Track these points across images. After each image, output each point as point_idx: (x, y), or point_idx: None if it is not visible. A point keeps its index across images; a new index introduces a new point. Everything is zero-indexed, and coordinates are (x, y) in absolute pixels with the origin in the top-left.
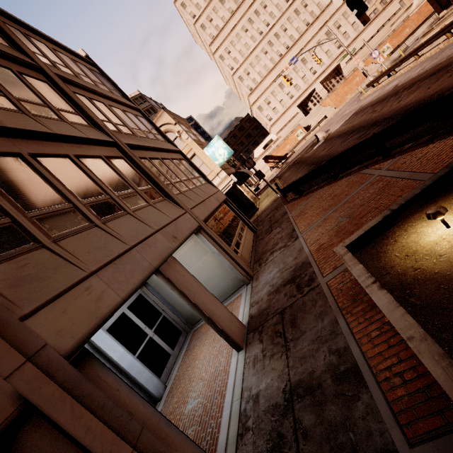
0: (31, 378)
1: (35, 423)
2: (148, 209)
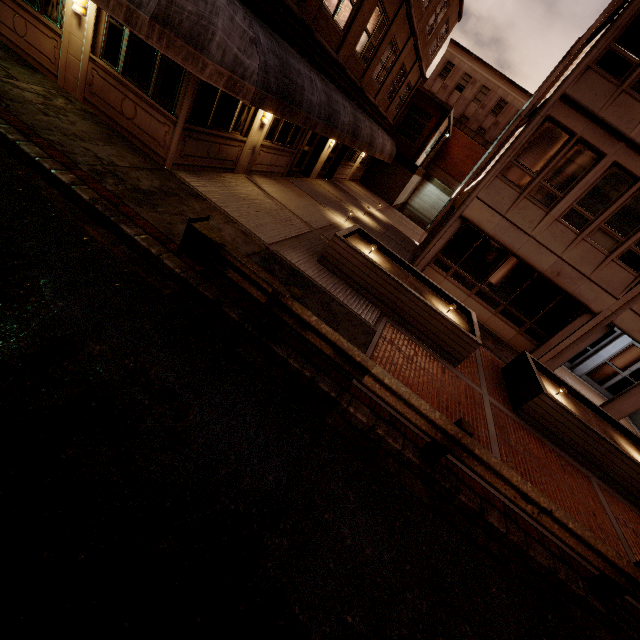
0: (605, 314)
1: (591, 316)
2: None
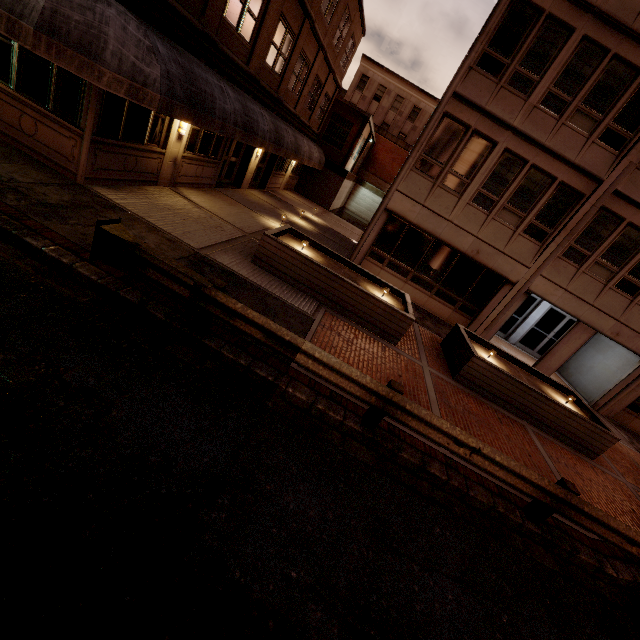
0: (522, 283)
1: (511, 287)
2: None
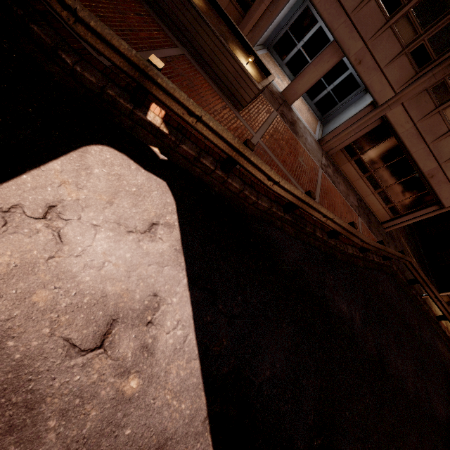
0: None
1: None
2: (396, 45)
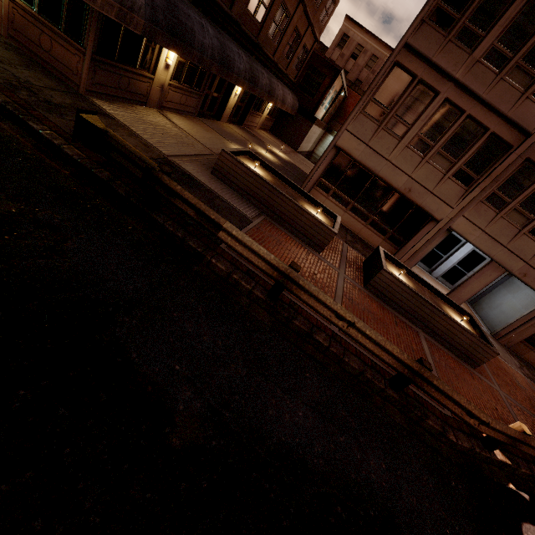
0: (445, 221)
1: (435, 224)
2: None
